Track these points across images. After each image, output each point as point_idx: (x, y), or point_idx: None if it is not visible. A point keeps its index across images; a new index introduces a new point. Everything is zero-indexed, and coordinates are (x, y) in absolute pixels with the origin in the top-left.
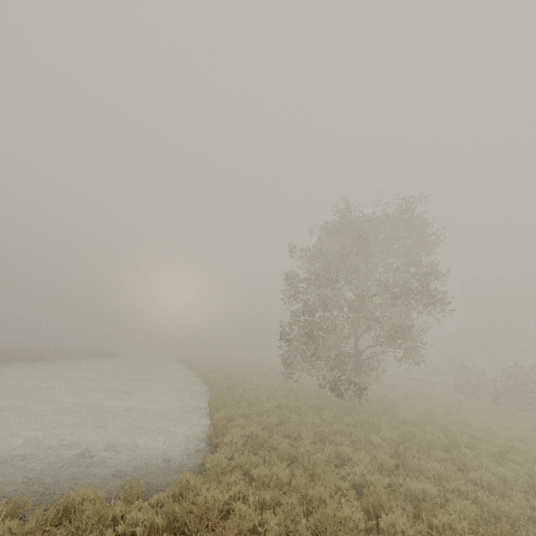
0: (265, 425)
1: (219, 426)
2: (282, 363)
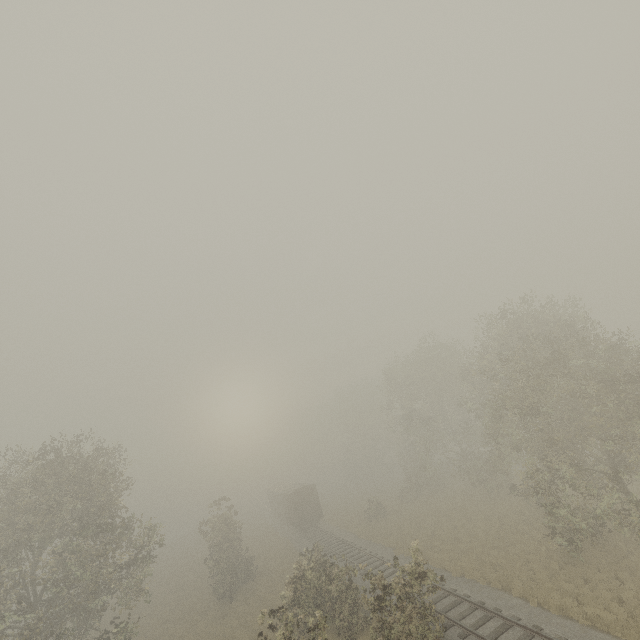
0: None
1: None
2: None
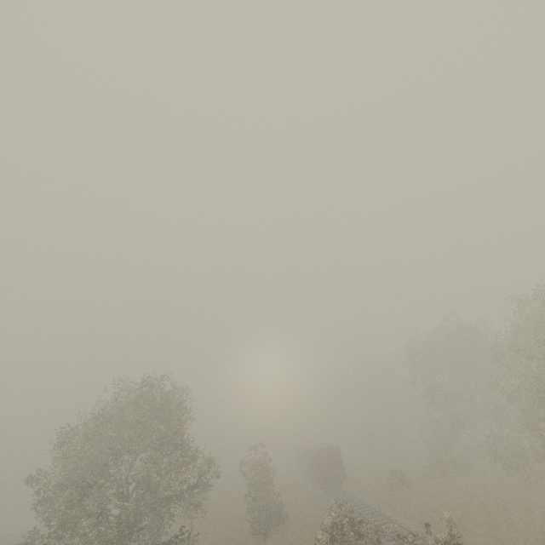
0: None
1: None
2: None
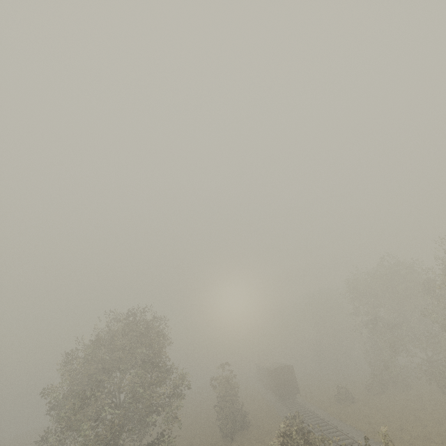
0: None
1: None
2: None
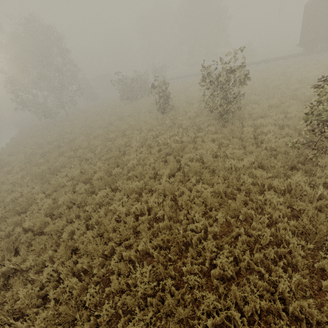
0: (19, 141)
1: (2, 147)
2: (36, 115)
